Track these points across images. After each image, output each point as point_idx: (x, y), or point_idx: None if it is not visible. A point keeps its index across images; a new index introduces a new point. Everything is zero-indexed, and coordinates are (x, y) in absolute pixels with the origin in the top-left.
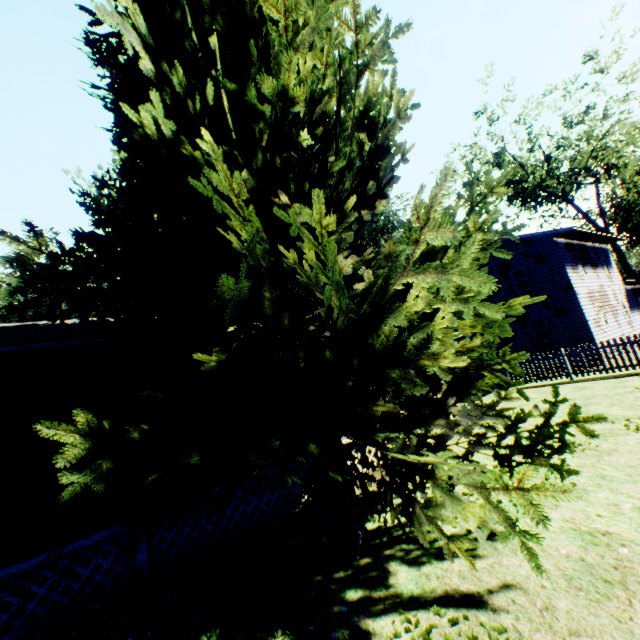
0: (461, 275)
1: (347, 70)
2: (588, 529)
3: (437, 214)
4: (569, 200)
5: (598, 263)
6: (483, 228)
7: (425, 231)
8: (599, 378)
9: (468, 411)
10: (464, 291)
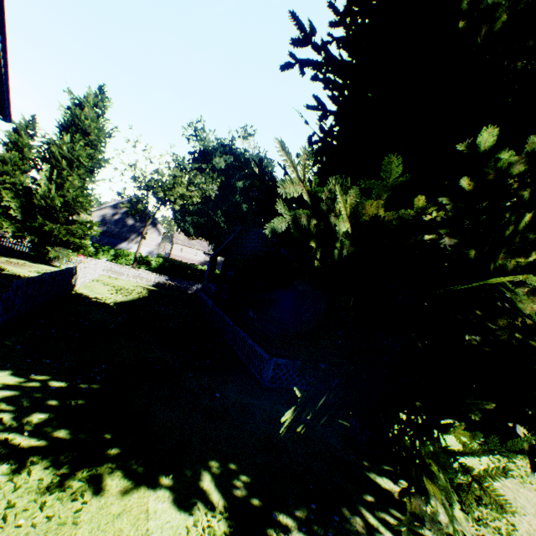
0: None
1: None
2: None
3: None
4: None
5: None
6: None
7: None
8: None
9: None
10: None
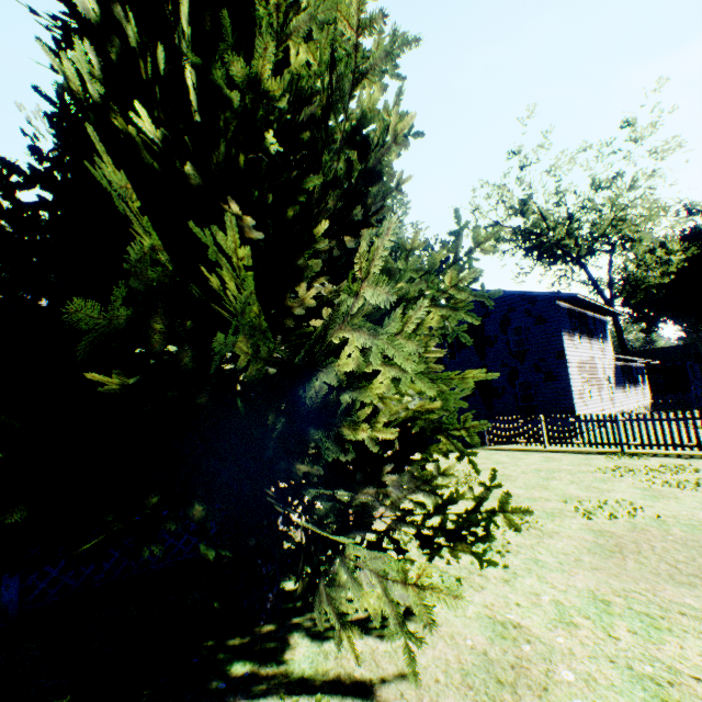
0: (389, 345)
1: (343, 74)
2: (503, 619)
3: (377, 270)
4: (583, 264)
5: (595, 334)
6: (459, 286)
7: (365, 285)
8: (570, 451)
9: (403, 482)
10: (427, 350)
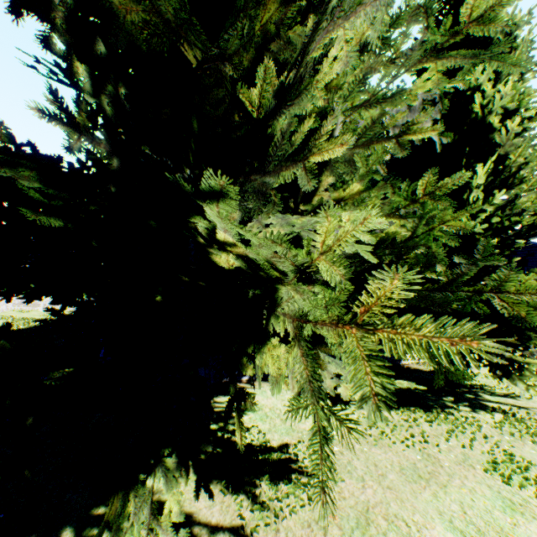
0: None
1: None
2: None
3: None
4: None
5: None
6: None
7: None
8: None
9: None
10: None
